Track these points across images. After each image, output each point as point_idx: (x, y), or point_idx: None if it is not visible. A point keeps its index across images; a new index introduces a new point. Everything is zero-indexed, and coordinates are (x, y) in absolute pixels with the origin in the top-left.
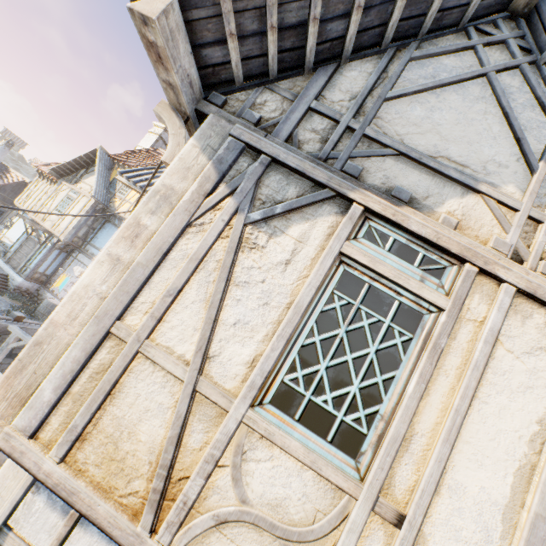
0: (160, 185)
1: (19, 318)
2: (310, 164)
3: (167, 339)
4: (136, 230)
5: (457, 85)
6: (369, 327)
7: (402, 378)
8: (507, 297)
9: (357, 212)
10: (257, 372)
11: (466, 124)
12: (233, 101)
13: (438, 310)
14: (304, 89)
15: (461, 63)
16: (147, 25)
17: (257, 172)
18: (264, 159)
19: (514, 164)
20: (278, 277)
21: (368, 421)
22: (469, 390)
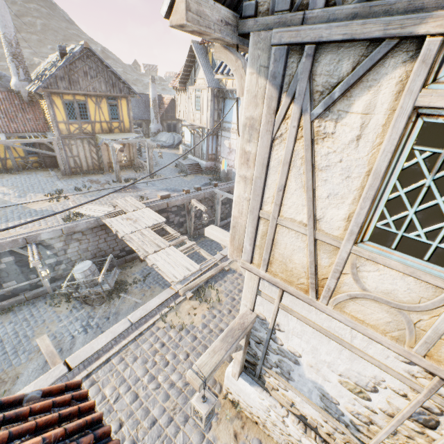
0: (244, 119)
1: (215, 185)
2: (357, 23)
3: (289, 214)
4: (246, 157)
5: None
6: None
7: None
8: None
9: (432, 49)
10: (352, 224)
11: None
12: None
13: None
14: None
15: None
16: (183, 27)
17: (306, 68)
18: (309, 50)
19: None
20: (352, 154)
21: None
22: None
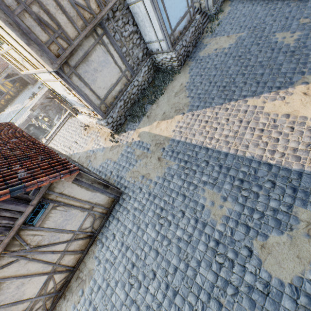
0: None
1: None
2: None
3: None
4: None
5: None
6: None
7: None
8: None
9: None
10: None
11: None
12: None
13: None
14: None
15: None
16: None
17: None
18: None
19: None
20: None
21: None
22: None
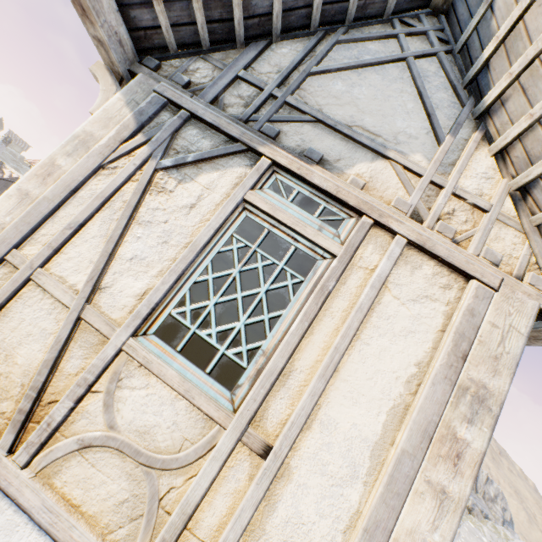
0: (81, 131)
1: None
2: (226, 120)
3: (62, 270)
4: (50, 170)
5: (379, 67)
6: (263, 268)
7: (288, 317)
8: (397, 247)
9: (264, 165)
10: (144, 303)
11: (383, 100)
12: (167, 66)
13: (332, 257)
14: (235, 60)
15: (384, 49)
16: None
17: (174, 125)
18: (184, 114)
19: (423, 136)
20: (181, 219)
21: (249, 355)
22: (351, 330)
